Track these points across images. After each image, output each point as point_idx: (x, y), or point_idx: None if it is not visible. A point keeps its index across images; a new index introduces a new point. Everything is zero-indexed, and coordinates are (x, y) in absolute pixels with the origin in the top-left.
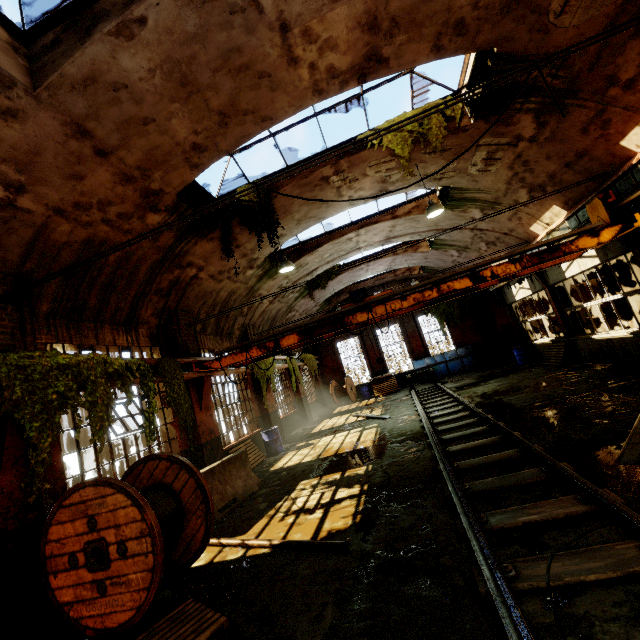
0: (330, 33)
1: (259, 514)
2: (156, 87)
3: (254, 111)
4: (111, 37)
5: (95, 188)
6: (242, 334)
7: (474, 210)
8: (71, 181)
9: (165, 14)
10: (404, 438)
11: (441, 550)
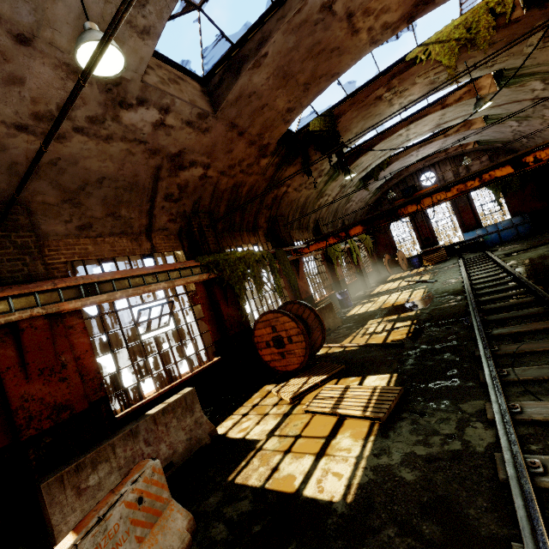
0: (384, 3)
1: (346, 335)
2: (269, 86)
3: (326, 73)
4: (250, 71)
5: (237, 154)
6: (315, 226)
7: (534, 82)
8: (227, 154)
9: (277, 45)
10: (446, 294)
11: (459, 344)
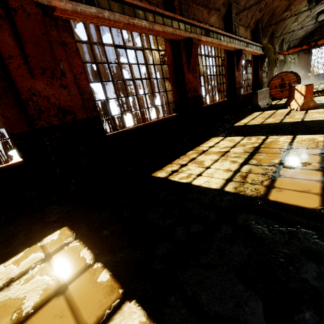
0: None
1: None
2: None
3: None
4: None
5: None
6: (280, 43)
7: None
8: None
9: None
10: None
11: None
